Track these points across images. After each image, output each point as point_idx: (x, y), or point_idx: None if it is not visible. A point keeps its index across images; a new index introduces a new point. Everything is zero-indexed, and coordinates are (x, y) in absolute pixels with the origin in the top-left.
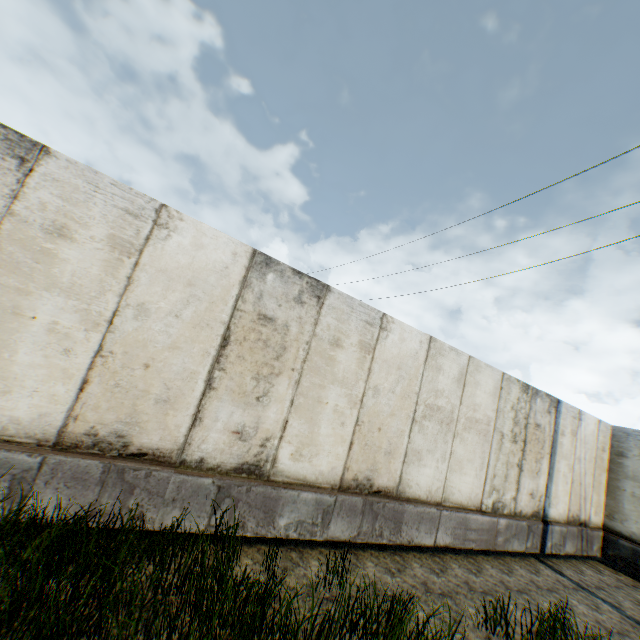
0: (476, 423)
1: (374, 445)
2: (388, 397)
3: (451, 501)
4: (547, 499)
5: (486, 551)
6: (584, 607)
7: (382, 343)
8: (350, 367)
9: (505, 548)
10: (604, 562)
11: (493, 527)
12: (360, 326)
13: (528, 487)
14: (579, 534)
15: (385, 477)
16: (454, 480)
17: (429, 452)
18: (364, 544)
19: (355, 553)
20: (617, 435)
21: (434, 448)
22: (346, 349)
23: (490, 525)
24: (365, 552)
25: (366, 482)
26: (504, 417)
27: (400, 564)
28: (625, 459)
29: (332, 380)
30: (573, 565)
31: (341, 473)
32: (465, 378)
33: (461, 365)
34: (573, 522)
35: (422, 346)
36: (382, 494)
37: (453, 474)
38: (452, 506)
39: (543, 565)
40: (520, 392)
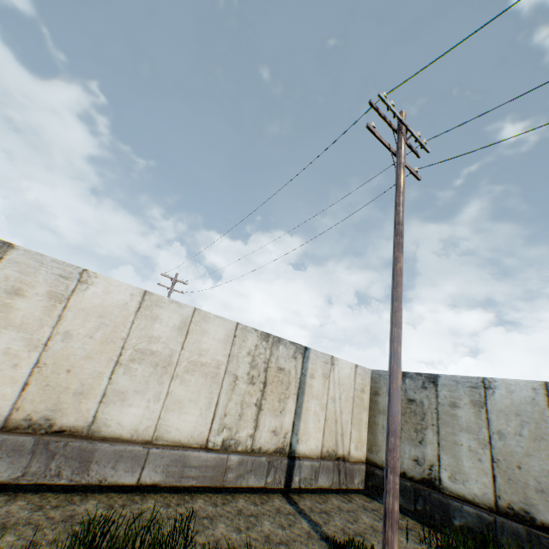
0: (202, 366)
1: (60, 386)
2: (84, 342)
3: (166, 439)
4: (295, 436)
5: (223, 490)
6: (271, 525)
7: (80, 294)
8: (34, 314)
9: (238, 484)
10: (370, 494)
11: (222, 463)
12: (52, 279)
13: (270, 425)
14: (337, 468)
15: (73, 417)
16: (171, 419)
17: (138, 393)
18: (48, 488)
19: (17, 495)
20: (375, 377)
21: (145, 389)
22: (30, 298)
23: (218, 462)
24: (35, 494)
25: (45, 422)
26: (239, 361)
27: (69, 502)
28: (379, 396)
29: (7, 325)
30: (324, 497)
31: (8, 413)
32: (189, 327)
33: (184, 315)
34: (330, 457)
35: (134, 298)
36: (67, 434)
37: (170, 413)
38: (167, 444)
39: (282, 498)
40: (259, 340)
